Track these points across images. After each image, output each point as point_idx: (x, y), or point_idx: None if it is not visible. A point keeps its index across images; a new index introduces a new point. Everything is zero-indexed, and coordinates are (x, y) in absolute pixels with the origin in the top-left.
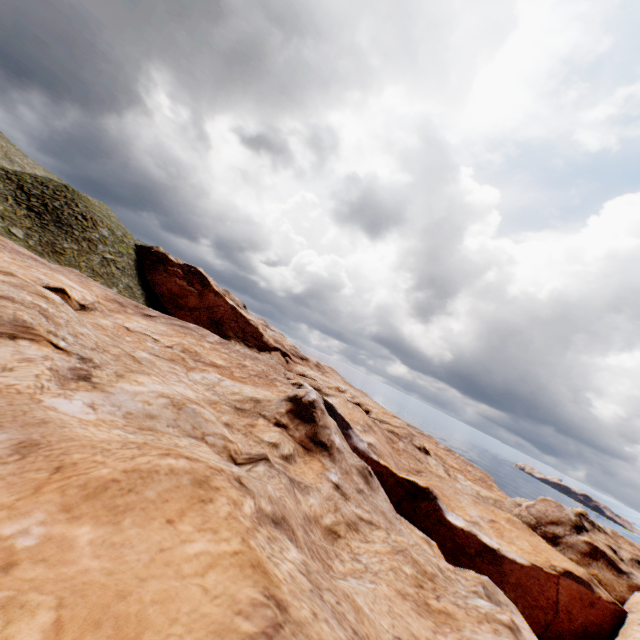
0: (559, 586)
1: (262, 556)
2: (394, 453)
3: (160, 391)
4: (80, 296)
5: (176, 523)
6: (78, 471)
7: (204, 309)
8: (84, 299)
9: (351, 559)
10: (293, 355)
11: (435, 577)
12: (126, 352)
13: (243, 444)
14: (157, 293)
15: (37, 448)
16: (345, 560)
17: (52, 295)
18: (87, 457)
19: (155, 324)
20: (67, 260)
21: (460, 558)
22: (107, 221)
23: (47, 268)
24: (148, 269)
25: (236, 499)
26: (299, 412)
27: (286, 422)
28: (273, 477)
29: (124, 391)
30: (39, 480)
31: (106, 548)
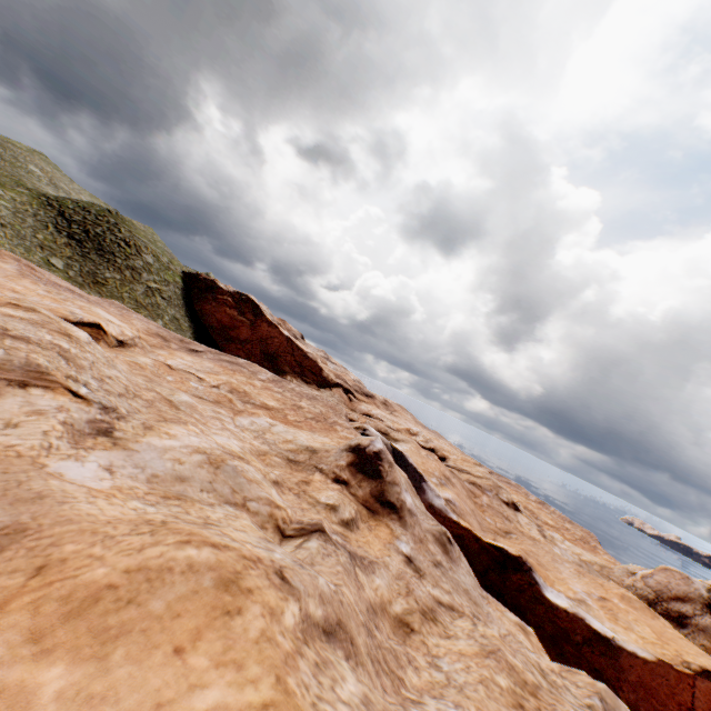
0: (695, 689)
1: (304, 705)
2: (477, 510)
3: (195, 445)
4: (118, 331)
5: (186, 653)
6: (65, 573)
7: (257, 341)
8: (123, 334)
9: (428, 665)
10: (357, 392)
11: (538, 690)
12: (162, 396)
13: (294, 509)
14: (206, 324)
15: (22, 536)
16: (420, 667)
17: (78, 332)
18: (82, 549)
19: (201, 360)
20: (109, 291)
21: (563, 645)
22: (152, 247)
23: (85, 301)
24: (196, 298)
25: (274, 606)
26: (362, 465)
27: (347, 477)
28: (329, 555)
29: (151, 447)
30: (9, 589)
31: (78, 706)
